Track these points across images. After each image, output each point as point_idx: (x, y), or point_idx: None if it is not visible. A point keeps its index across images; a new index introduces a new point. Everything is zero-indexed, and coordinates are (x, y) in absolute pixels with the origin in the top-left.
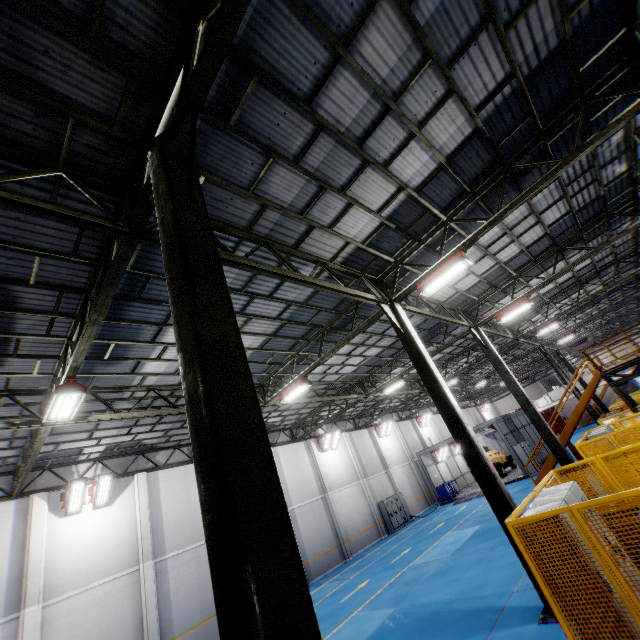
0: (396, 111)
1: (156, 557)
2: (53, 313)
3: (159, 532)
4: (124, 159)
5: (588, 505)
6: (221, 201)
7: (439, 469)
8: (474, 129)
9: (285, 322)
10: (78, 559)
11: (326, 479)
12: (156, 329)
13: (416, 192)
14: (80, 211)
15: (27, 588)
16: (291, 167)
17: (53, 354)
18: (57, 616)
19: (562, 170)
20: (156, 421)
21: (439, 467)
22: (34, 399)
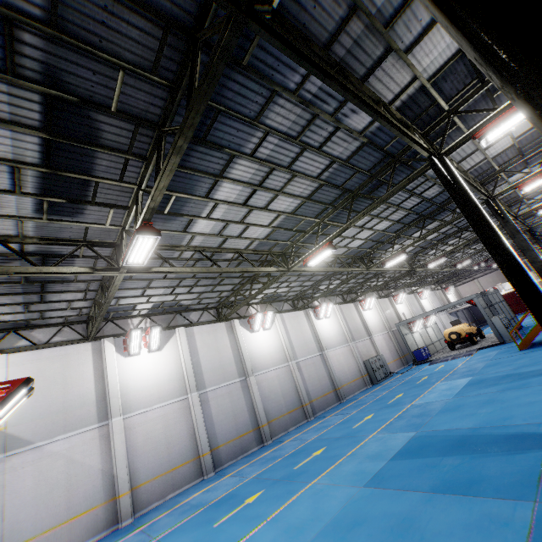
0: None
1: (199, 390)
2: (128, 153)
3: (199, 372)
4: None
5: None
6: None
7: (414, 337)
8: None
9: (323, 183)
10: (143, 388)
11: (323, 340)
12: (211, 182)
13: None
14: None
15: (110, 405)
16: None
17: (123, 204)
18: (134, 426)
19: None
20: (194, 284)
21: (414, 336)
22: (104, 253)
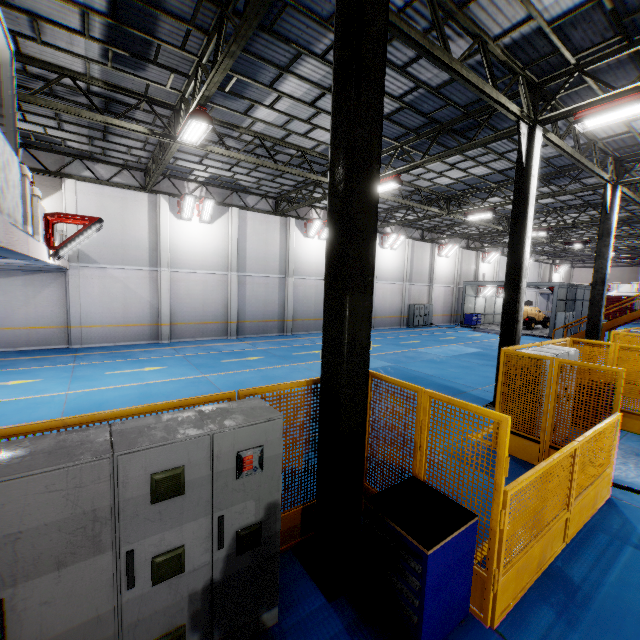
0: None
1: (239, 272)
2: (190, 25)
3: (243, 257)
4: None
5: (569, 363)
6: None
7: (476, 302)
8: None
9: (404, 106)
10: (190, 252)
11: (376, 270)
12: (276, 73)
13: None
14: None
15: (160, 256)
16: None
17: (183, 71)
18: (178, 280)
19: None
20: (253, 168)
21: (477, 300)
22: (163, 112)
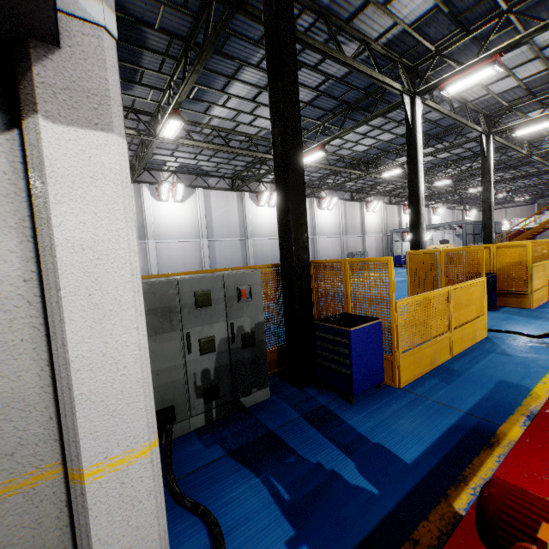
0: None
1: (209, 238)
2: (165, 55)
3: (210, 226)
4: None
5: (450, 250)
6: None
7: (403, 245)
8: None
9: (320, 94)
10: (169, 226)
11: (317, 228)
12: (226, 81)
13: None
14: None
15: (147, 231)
16: None
17: (160, 87)
18: (162, 249)
19: None
20: (212, 154)
21: (403, 244)
22: (145, 118)
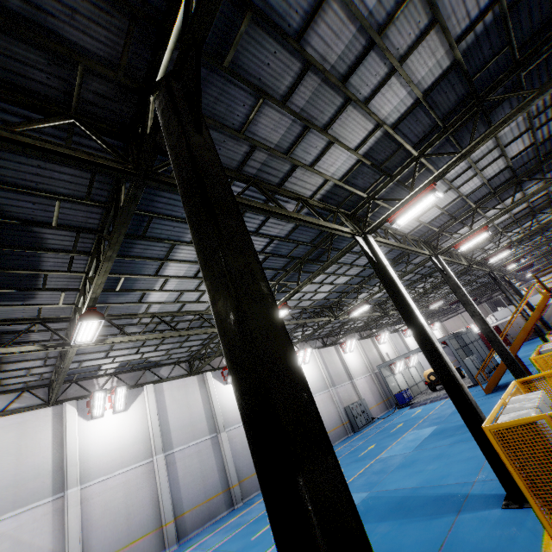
0: (380, 45)
1: (166, 451)
2: (72, 252)
3: (167, 431)
4: (128, 105)
5: None
6: (215, 143)
7: (396, 379)
8: (452, 62)
9: (268, 255)
10: (104, 453)
11: None
12: (158, 264)
13: (392, 129)
14: (94, 155)
15: (67, 475)
16: (279, 108)
17: (74, 287)
18: (92, 496)
19: (537, 100)
20: (159, 342)
21: (396, 377)
22: (60, 326)
